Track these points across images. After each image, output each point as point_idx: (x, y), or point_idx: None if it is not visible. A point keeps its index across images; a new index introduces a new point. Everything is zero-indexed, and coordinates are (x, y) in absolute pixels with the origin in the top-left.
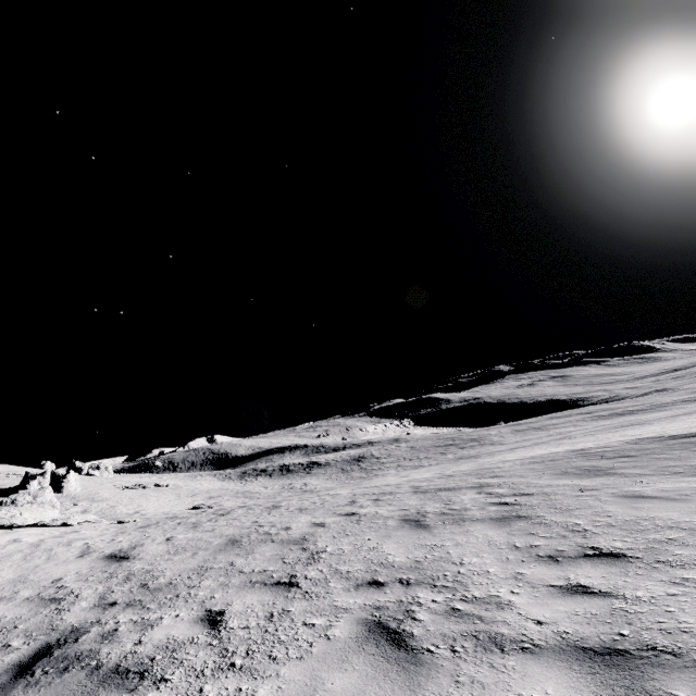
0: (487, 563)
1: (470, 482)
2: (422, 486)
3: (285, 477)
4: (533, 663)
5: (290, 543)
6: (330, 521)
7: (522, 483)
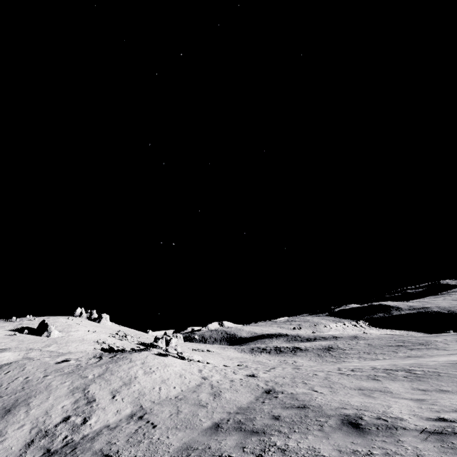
0: (400, 389)
1: (404, 368)
2: (377, 367)
3: (279, 355)
4: (403, 399)
5: (321, 378)
6: (334, 374)
7: (432, 371)
